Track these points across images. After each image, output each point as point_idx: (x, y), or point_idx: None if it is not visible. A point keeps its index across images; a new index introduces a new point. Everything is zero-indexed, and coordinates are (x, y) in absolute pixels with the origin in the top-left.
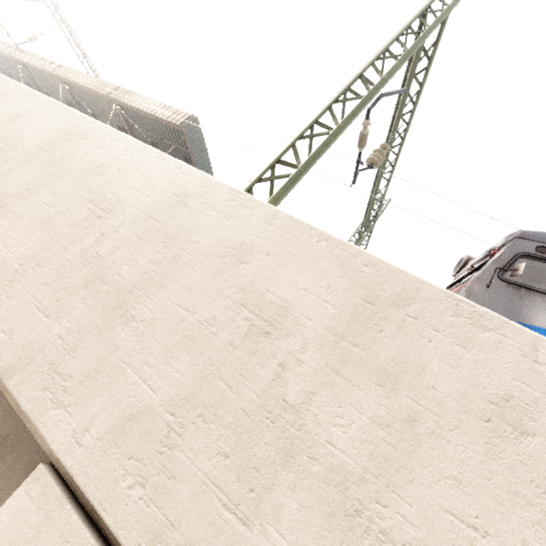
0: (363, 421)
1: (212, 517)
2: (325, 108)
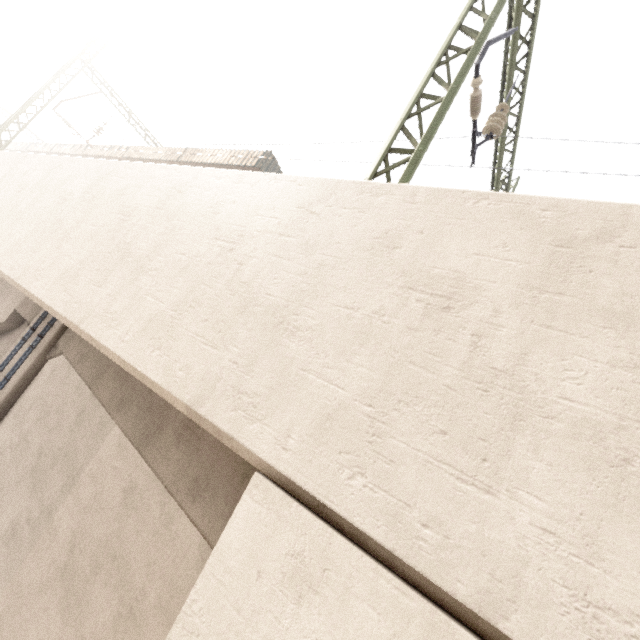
0: (599, 369)
1: (447, 492)
2: (428, 76)
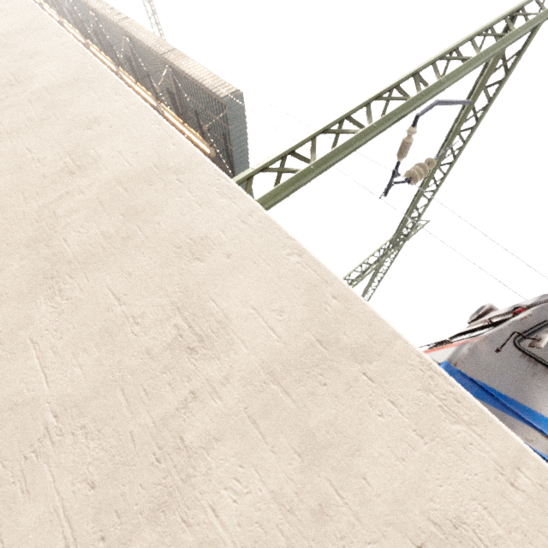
0: (262, 494)
1: None
2: (362, 103)
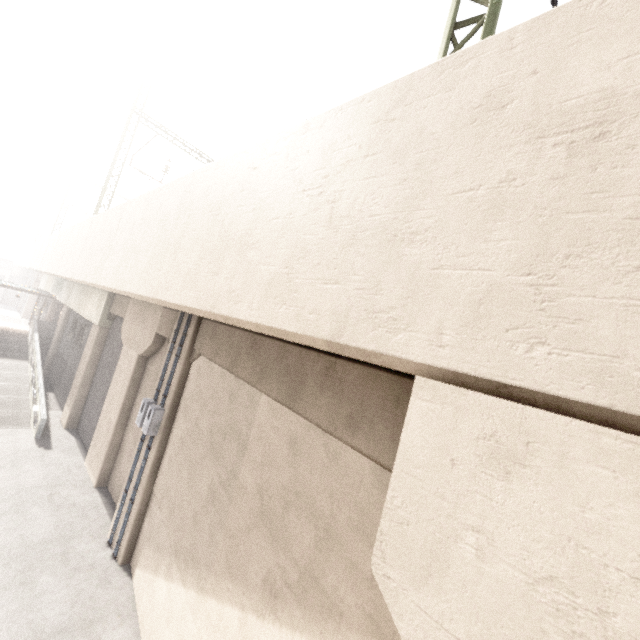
0: None
1: None
2: None
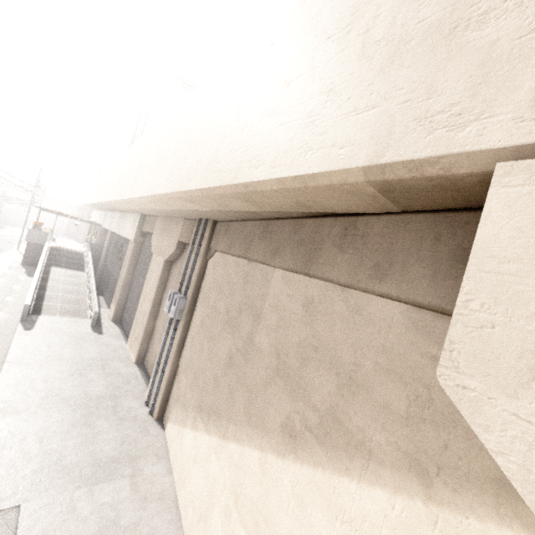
0: None
1: None
2: None
